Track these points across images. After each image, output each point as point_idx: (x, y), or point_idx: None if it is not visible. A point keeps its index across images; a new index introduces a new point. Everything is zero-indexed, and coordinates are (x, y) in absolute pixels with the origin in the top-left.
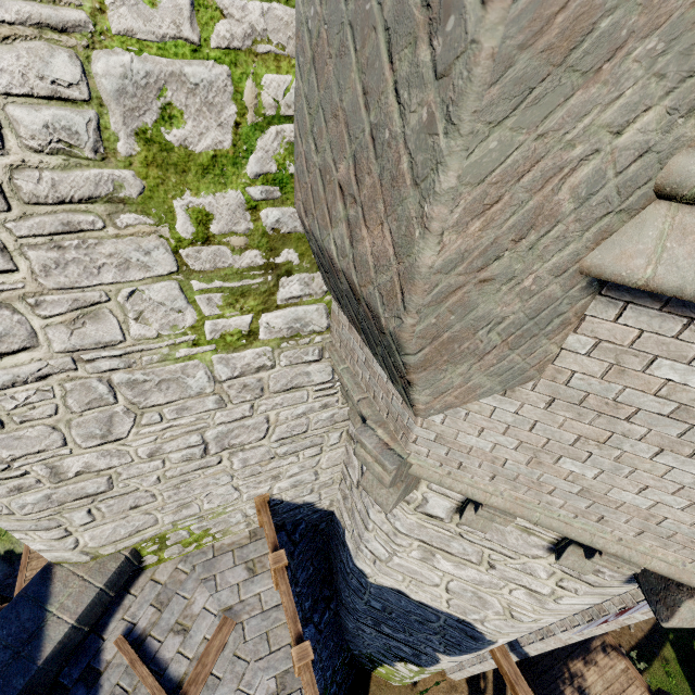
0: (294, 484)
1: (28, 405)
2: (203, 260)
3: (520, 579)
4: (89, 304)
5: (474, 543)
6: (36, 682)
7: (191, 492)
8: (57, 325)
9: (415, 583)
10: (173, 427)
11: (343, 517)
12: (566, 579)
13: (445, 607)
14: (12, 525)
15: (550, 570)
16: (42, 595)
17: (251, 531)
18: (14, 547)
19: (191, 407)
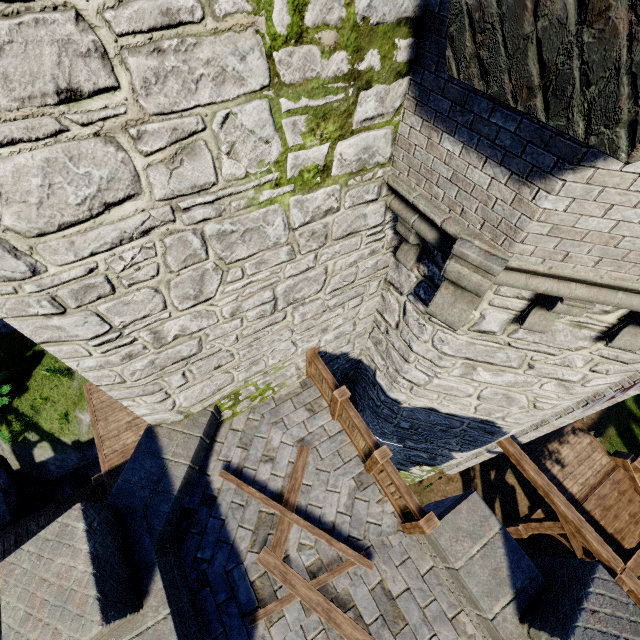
0: (337, 336)
1: (134, 266)
2: (294, 67)
3: (555, 373)
4: (186, 135)
5: (519, 349)
6: (176, 507)
7: (260, 349)
8: (157, 164)
9: (448, 398)
10: (251, 283)
11: (374, 361)
12: (601, 363)
13: (472, 413)
14: (122, 393)
15: (588, 358)
16: (155, 449)
17: (301, 382)
18: (79, 438)
19: (267, 261)
